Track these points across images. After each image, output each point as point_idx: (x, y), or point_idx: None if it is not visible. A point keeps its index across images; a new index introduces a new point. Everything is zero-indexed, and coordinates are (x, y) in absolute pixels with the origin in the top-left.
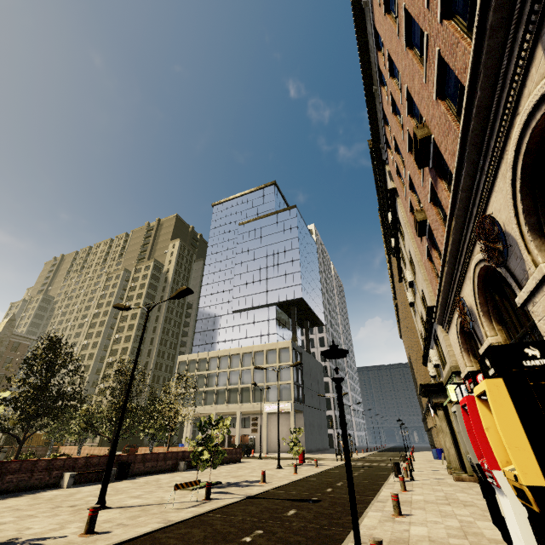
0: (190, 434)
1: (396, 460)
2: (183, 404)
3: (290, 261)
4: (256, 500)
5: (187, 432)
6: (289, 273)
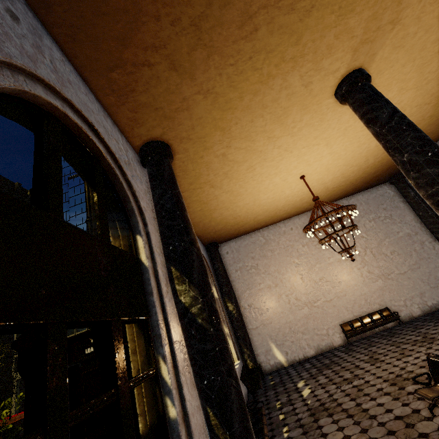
0: None
1: None
2: None
3: None
4: None
5: None
6: None
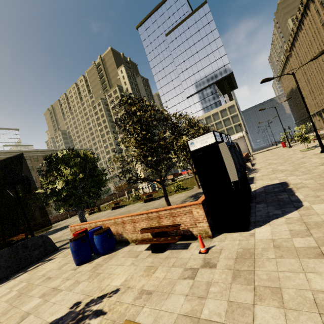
0: None
1: (322, 134)
2: None
3: (216, 50)
4: None
5: None
6: (218, 59)
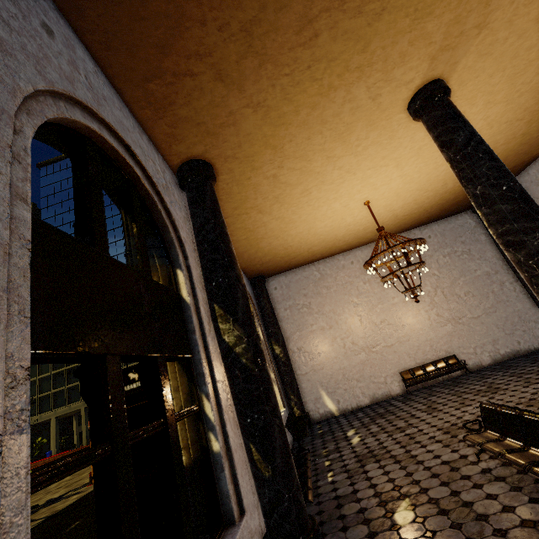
0: (56, 439)
1: None
2: (41, 410)
3: None
4: (54, 519)
5: (52, 438)
6: None
